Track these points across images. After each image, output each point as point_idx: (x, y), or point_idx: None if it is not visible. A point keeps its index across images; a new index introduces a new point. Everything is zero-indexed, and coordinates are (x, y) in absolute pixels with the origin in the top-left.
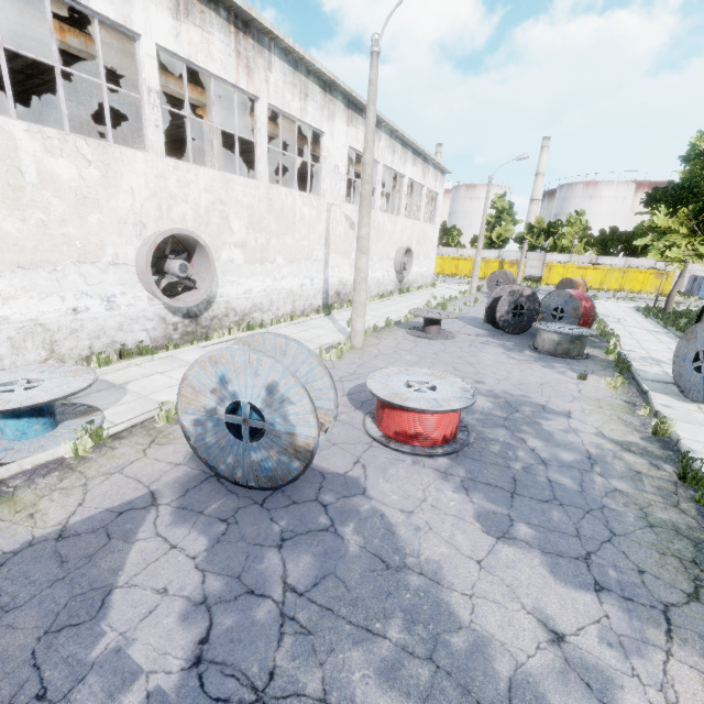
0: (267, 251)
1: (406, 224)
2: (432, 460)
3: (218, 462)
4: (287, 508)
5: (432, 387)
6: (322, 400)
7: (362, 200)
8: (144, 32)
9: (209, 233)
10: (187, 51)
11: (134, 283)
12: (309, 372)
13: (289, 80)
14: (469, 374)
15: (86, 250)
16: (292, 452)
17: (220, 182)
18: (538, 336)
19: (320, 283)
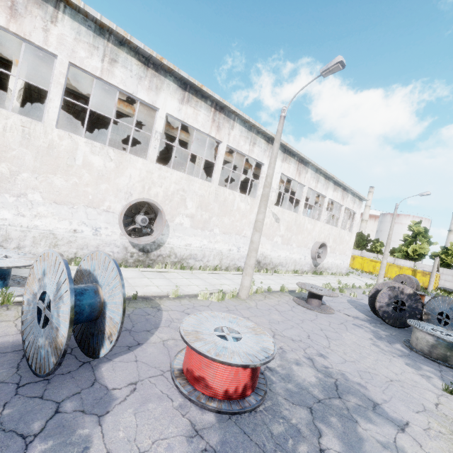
0: (208, 223)
1: (324, 227)
2: (199, 411)
3: (27, 338)
4: (29, 399)
5: (241, 338)
6: (115, 313)
7: (261, 197)
8: (161, 108)
9: (171, 206)
10: (183, 117)
11: (115, 223)
12: (114, 286)
13: (244, 135)
14: (317, 345)
15: (93, 201)
16: (54, 346)
17: (186, 180)
18: (412, 332)
19: (245, 251)
